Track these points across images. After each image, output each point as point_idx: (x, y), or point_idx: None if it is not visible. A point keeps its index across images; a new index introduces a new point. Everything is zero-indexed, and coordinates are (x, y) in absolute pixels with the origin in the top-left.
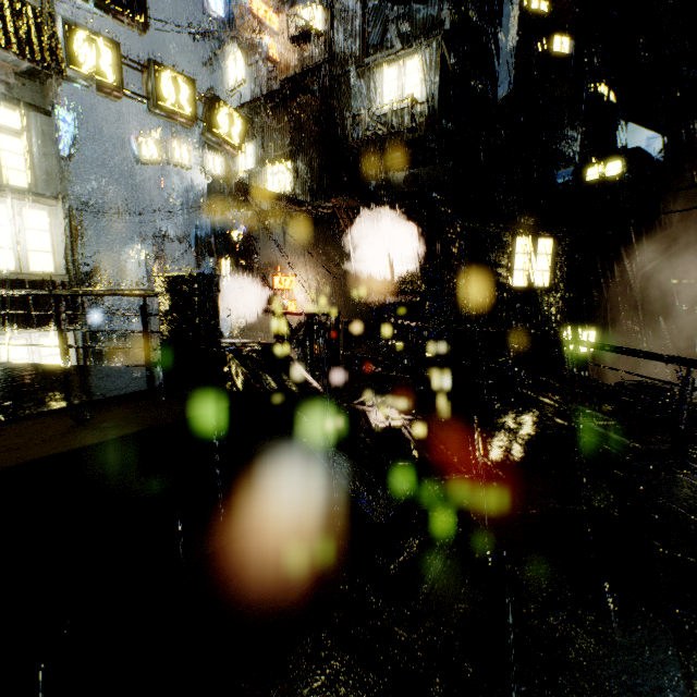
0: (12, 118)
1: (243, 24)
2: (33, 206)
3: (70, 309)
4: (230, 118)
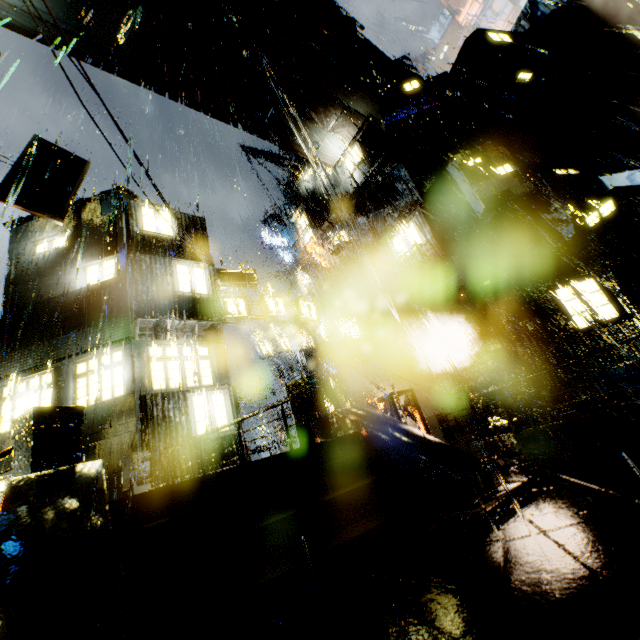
0: (205, 351)
1: (304, 260)
2: (216, 392)
3: (239, 452)
4: (308, 306)
